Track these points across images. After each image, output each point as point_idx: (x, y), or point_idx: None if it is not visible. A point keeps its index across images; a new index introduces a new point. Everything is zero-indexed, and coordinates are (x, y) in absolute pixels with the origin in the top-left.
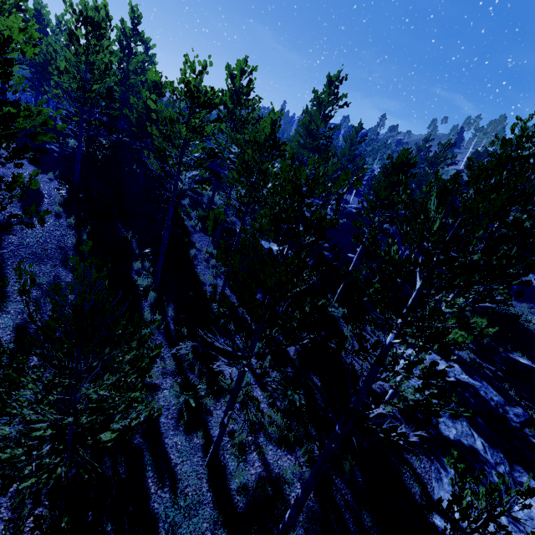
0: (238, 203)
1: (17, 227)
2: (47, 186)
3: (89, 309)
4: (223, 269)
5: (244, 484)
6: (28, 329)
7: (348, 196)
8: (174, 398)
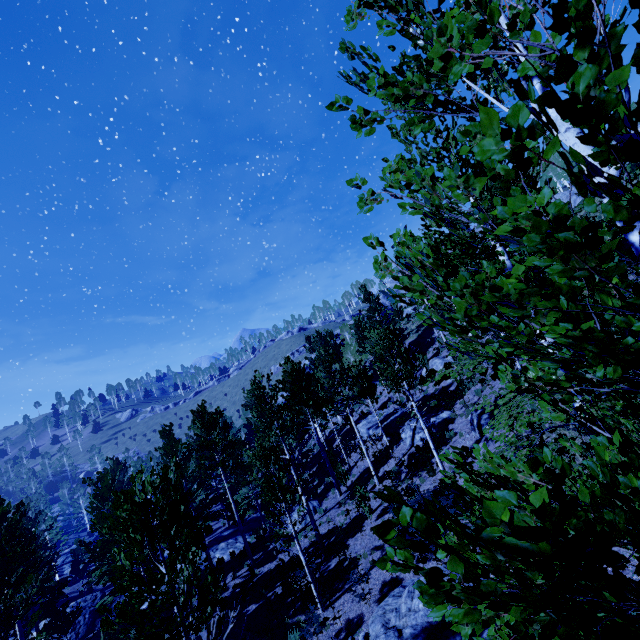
0: None
1: None
2: None
3: None
4: None
5: None
6: None
7: None
8: None
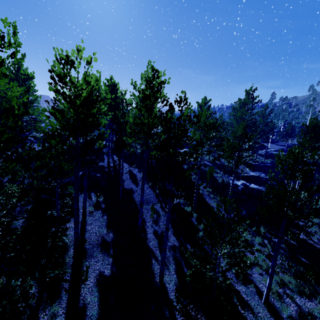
0: (207, 162)
1: (135, 190)
2: (135, 171)
3: (223, 217)
4: (219, 198)
5: (290, 315)
6: (158, 233)
7: (265, 144)
8: (228, 266)
